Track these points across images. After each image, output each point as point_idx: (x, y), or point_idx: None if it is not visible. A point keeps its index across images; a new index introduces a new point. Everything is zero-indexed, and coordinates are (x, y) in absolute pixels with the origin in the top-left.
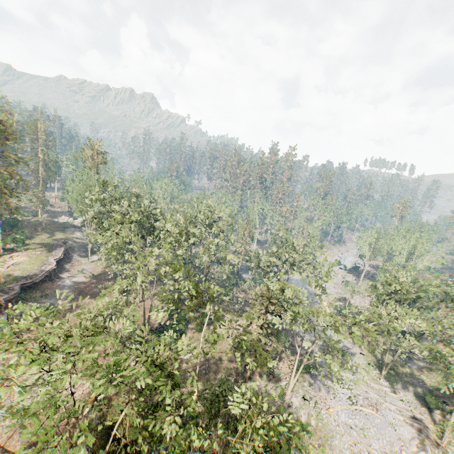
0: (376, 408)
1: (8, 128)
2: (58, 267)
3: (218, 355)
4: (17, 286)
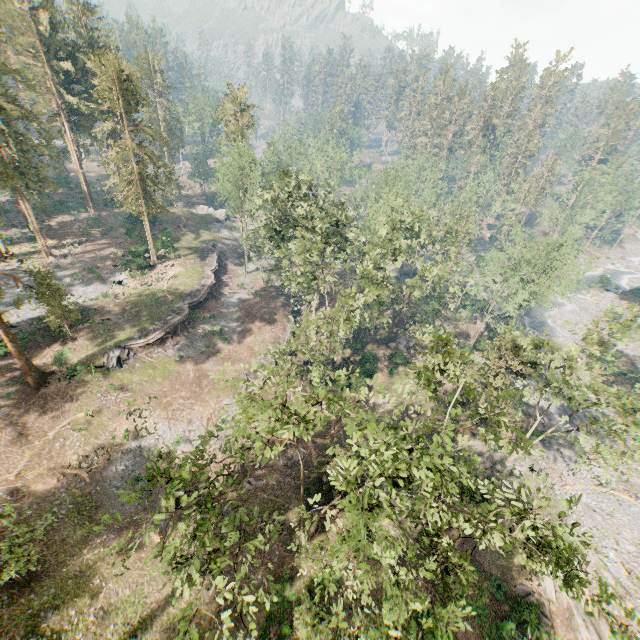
0: (634, 495)
1: (135, 85)
2: (216, 280)
3: (418, 403)
4: (185, 306)
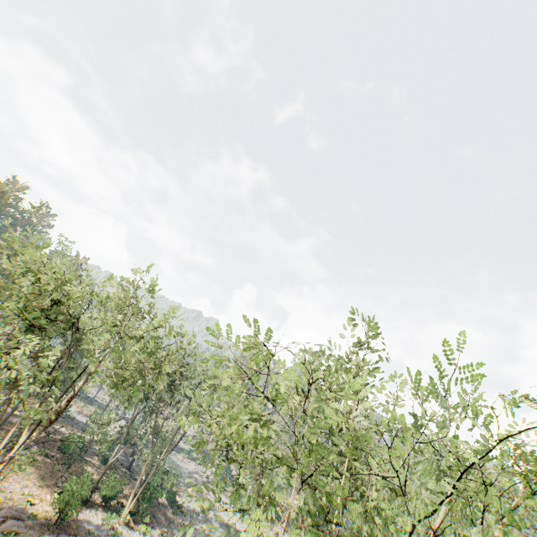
0: None
1: (5, 199)
2: None
3: None
4: None
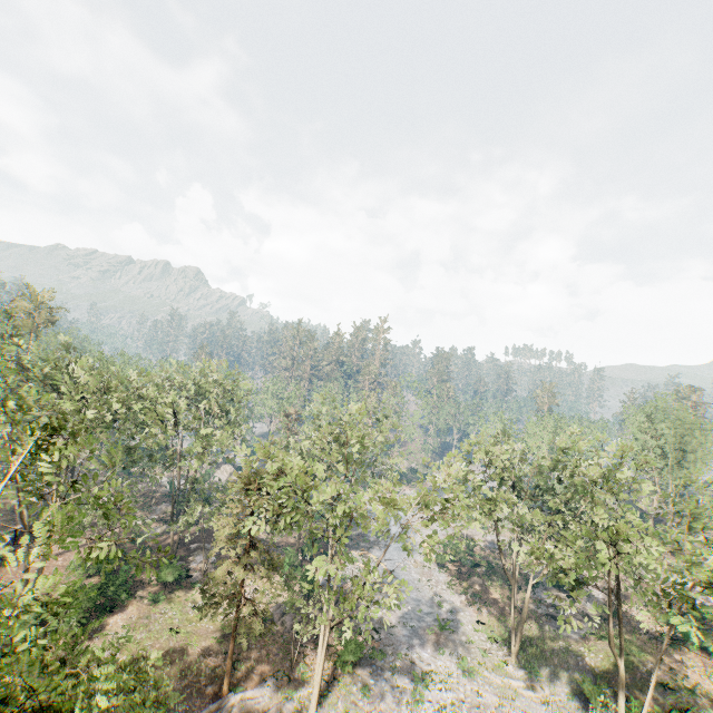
0: None
1: None
2: None
3: (180, 643)
4: None
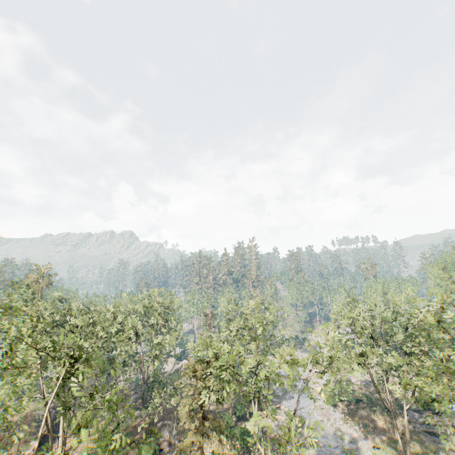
0: None
1: None
2: None
3: None
4: None
